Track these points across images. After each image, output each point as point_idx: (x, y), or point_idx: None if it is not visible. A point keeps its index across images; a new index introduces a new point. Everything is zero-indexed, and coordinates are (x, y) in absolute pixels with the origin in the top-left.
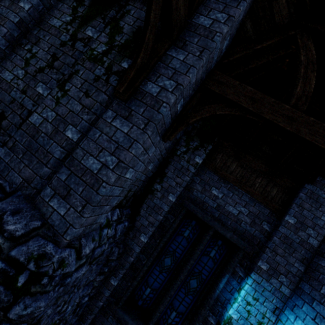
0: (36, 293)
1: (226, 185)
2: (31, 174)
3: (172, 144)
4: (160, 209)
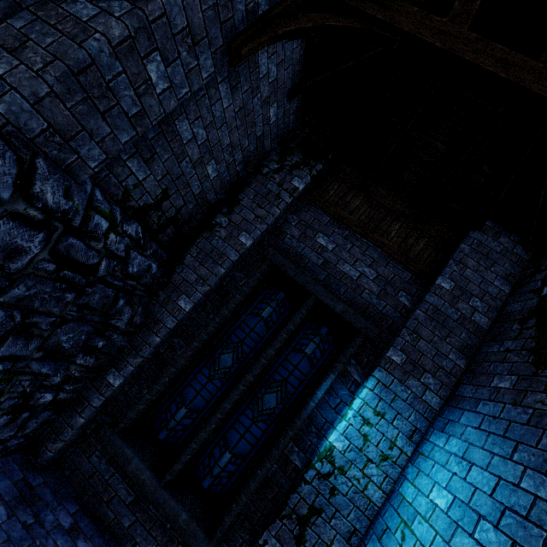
0: None
1: (342, 231)
2: None
3: (255, 153)
4: (221, 257)
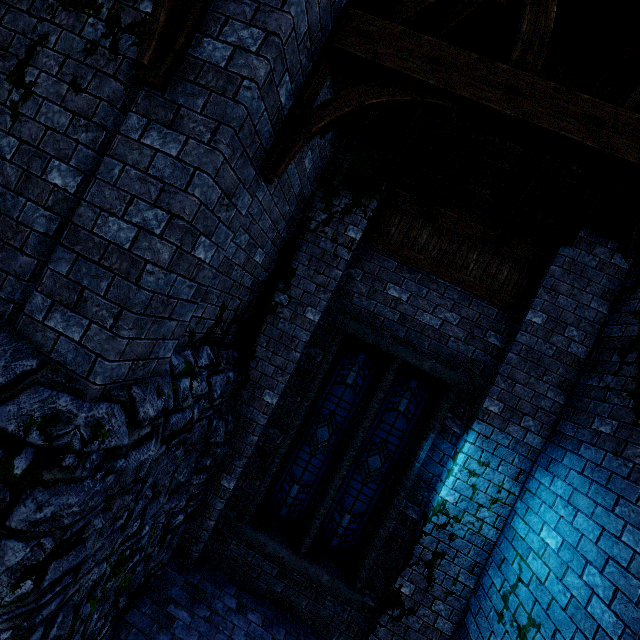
0: (56, 483)
1: (414, 276)
2: None
3: (297, 209)
4: (293, 341)
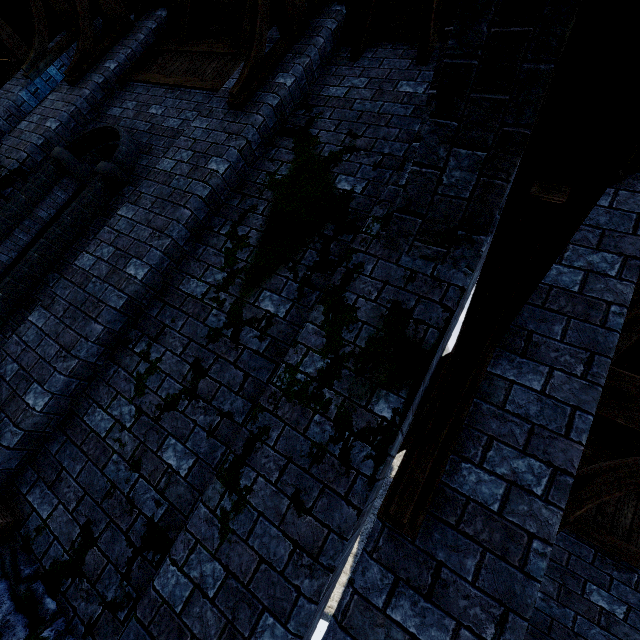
0: None
1: (626, 575)
2: None
3: None
4: None
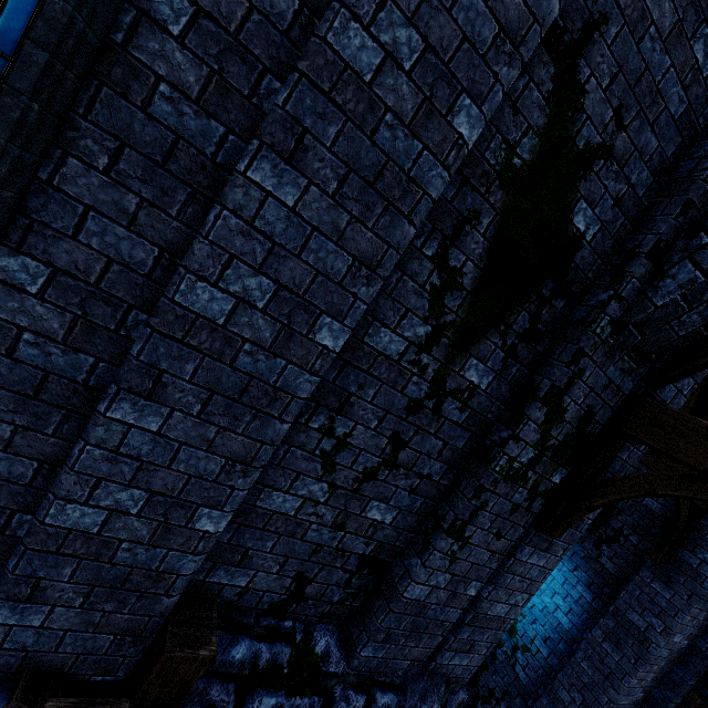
0: None
1: None
2: (422, 652)
3: None
4: None
